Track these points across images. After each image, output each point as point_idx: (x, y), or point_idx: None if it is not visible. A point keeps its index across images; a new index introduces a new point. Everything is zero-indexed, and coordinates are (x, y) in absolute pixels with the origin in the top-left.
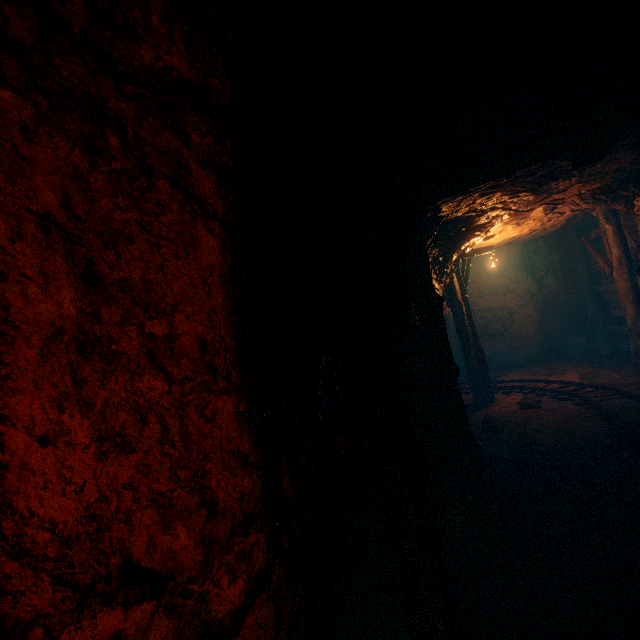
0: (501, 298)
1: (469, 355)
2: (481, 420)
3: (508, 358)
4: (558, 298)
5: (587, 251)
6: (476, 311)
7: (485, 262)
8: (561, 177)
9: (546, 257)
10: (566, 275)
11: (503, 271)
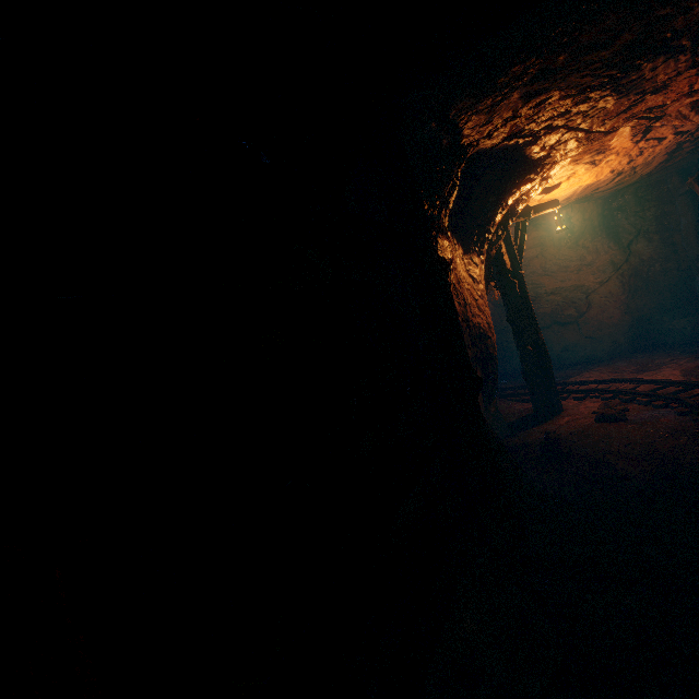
0: (574, 275)
1: (526, 352)
2: (541, 439)
3: (584, 352)
4: (652, 269)
5: (695, 200)
6: (541, 294)
7: (552, 229)
8: (661, 51)
9: (636, 215)
10: (664, 237)
11: (576, 239)
